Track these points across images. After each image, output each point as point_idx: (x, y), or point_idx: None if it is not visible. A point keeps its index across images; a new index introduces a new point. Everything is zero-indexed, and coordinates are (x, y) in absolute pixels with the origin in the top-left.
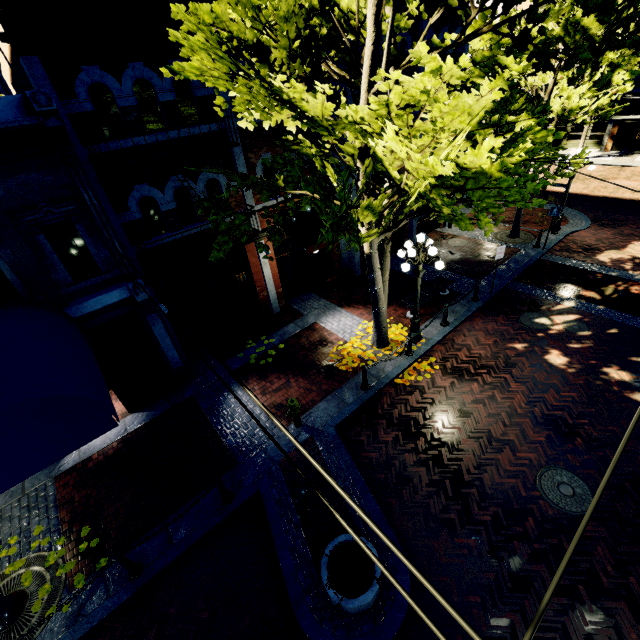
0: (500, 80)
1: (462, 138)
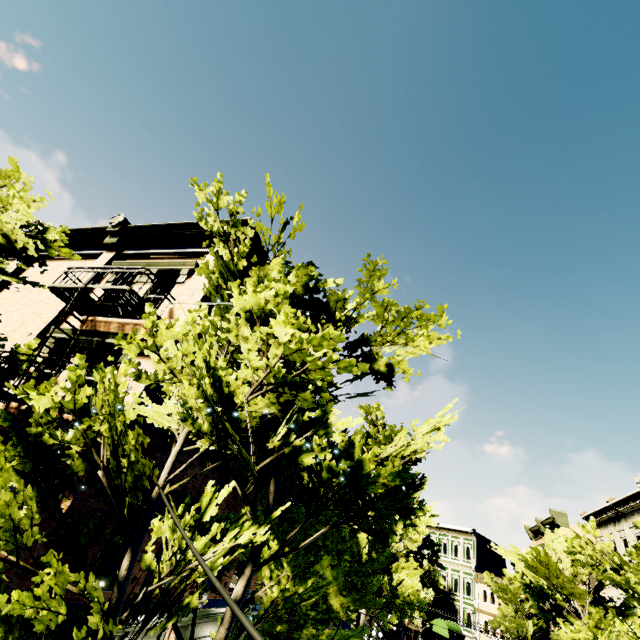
0: (422, 570)
1: (417, 580)
